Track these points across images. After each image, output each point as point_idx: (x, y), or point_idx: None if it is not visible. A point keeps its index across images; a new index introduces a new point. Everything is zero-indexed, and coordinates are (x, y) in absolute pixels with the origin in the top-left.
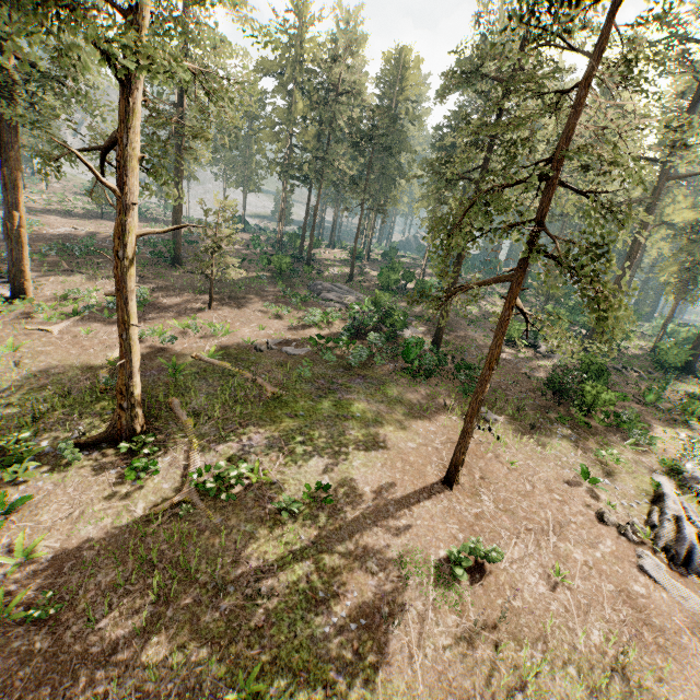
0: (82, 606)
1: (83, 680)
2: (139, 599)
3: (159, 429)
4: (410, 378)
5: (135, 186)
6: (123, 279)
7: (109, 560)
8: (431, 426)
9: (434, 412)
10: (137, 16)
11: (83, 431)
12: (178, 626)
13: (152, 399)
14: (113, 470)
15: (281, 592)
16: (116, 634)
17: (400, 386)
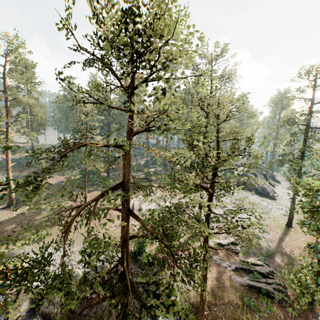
0: (2, 227)
1: (2, 234)
2: (12, 226)
3: (20, 204)
4: (93, 185)
5: (10, 157)
6: (8, 173)
7: (7, 222)
8: (90, 194)
9: (93, 191)
10: (8, 132)
11: (2, 207)
12: (19, 227)
13: (20, 199)
14: (9, 211)
15: (40, 222)
16: (8, 229)
17: (89, 187)
